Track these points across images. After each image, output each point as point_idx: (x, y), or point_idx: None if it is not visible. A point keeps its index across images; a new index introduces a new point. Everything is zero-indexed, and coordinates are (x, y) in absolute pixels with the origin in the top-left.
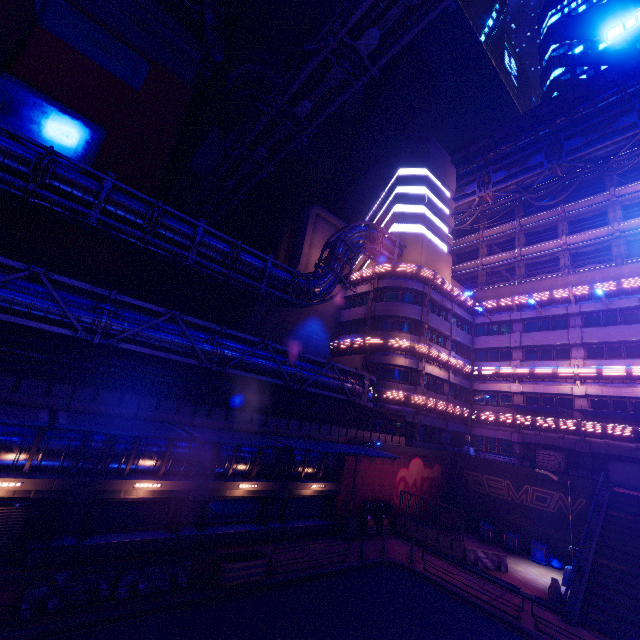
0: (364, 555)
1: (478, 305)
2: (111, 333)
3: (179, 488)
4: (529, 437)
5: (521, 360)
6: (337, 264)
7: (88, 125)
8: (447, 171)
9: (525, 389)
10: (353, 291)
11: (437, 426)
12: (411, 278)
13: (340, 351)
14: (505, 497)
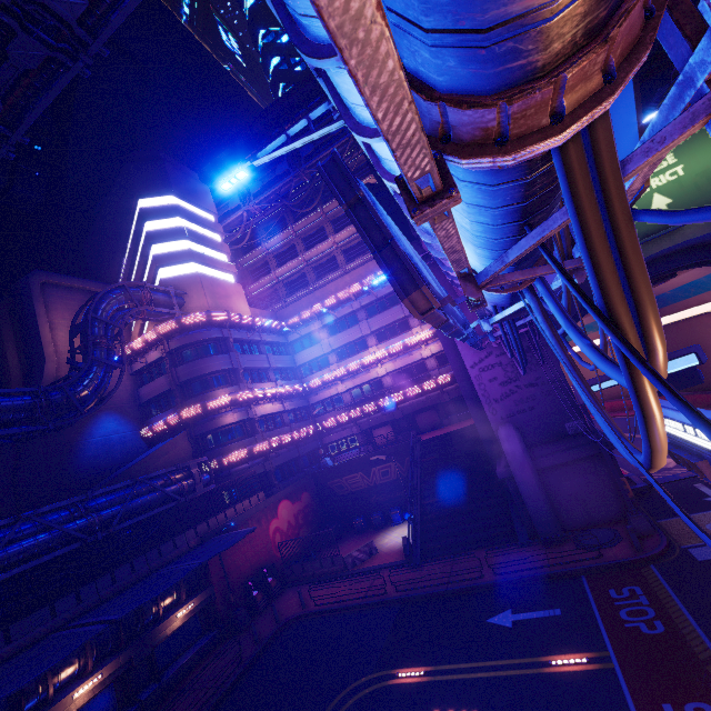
0: (260, 637)
1: (285, 324)
2: None
3: None
4: (364, 425)
5: (337, 362)
6: (100, 350)
7: None
8: (199, 192)
9: (348, 386)
10: (143, 362)
11: (291, 459)
12: (205, 327)
13: (158, 436)
14: (363, 487)
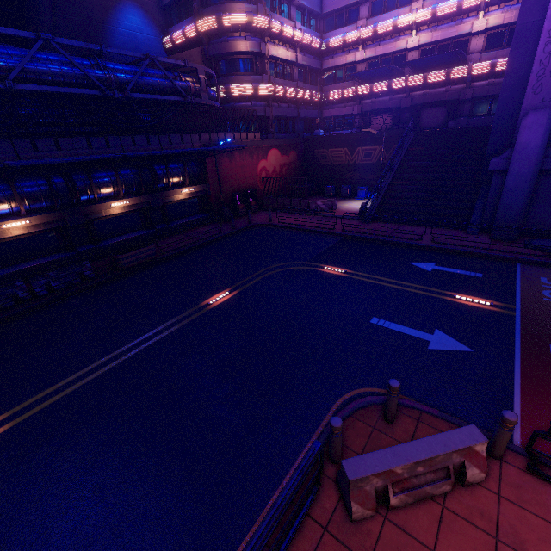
0: (236, 226)
1: None
2: None
3: (51, 220)
4: (367, 106)
5: (367, 18)
6: None
7: None
8: None
9: (368, 55)
10: None
11: (289, 116)
12: None
13: (178, 51)
14: (343, 162)
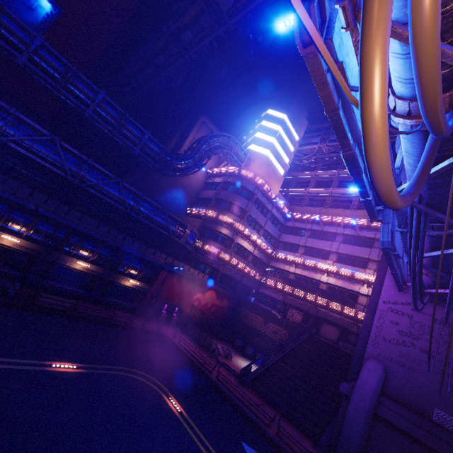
0: (146, 326)
1: (291, 214)
2: (5, 134)
3: (33, 248)
4: (288, 300)
5: (301, 254)
6: (198, 154)
7: (51, 2)
8: (300, 121)
9: (297, 271)
10: (212, 180)
11: (235, 277)
12: (249, 181)
13: (192, 216)
14: (257, 327)
